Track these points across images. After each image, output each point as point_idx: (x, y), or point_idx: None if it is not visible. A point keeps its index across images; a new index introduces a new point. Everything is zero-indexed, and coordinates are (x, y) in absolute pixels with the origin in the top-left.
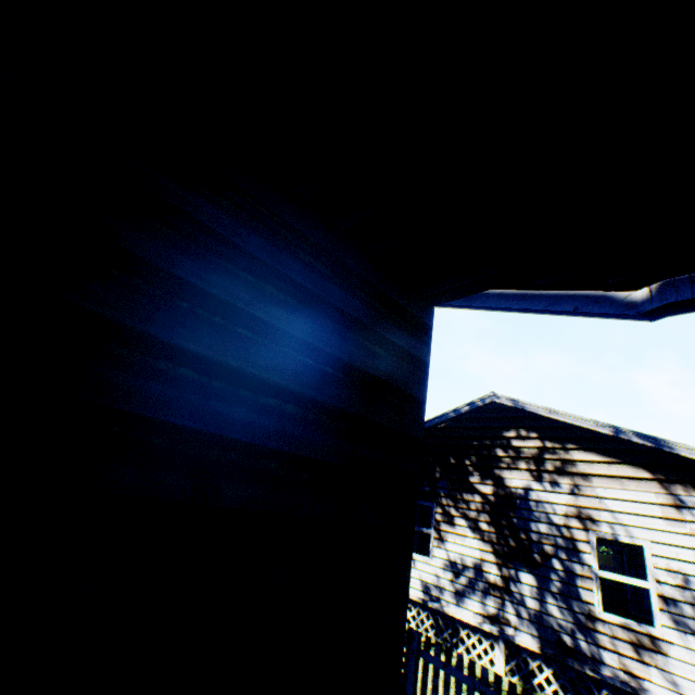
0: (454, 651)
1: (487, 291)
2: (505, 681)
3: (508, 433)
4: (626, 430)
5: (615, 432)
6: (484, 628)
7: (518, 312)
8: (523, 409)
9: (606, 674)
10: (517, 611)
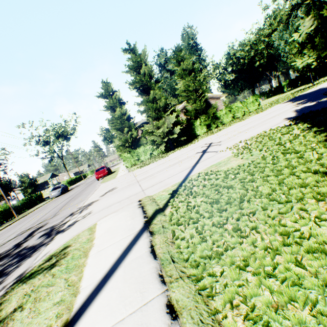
0: None
1: None
2: None
3: None
4: None
5: None
6: None
7: None
8: None
9: None
10: None
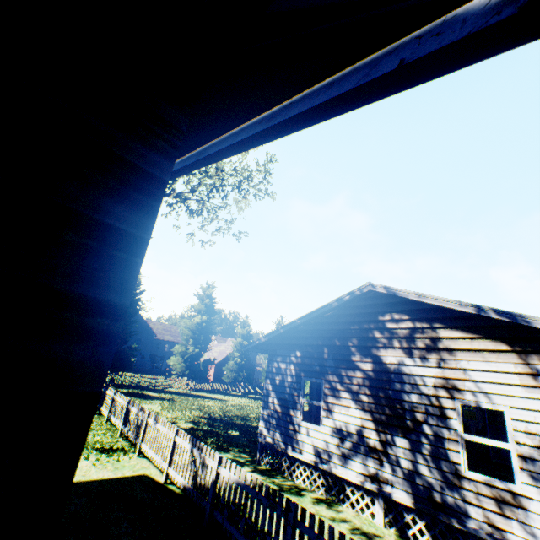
0: (341, 505)
1: (291, 100)
2: (384, 533)
3: (384, 317)
4: (486, 308)
5: (476, 311)
6: (366, 486)
7: (328, 116)
8: (396, 296)
9: (472, 527)
10: (393, 471)
